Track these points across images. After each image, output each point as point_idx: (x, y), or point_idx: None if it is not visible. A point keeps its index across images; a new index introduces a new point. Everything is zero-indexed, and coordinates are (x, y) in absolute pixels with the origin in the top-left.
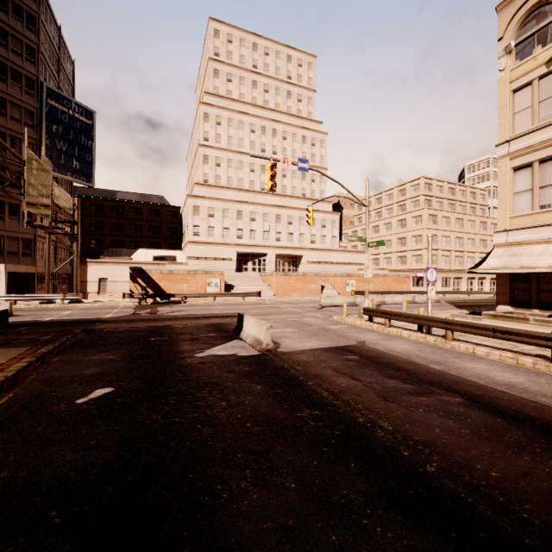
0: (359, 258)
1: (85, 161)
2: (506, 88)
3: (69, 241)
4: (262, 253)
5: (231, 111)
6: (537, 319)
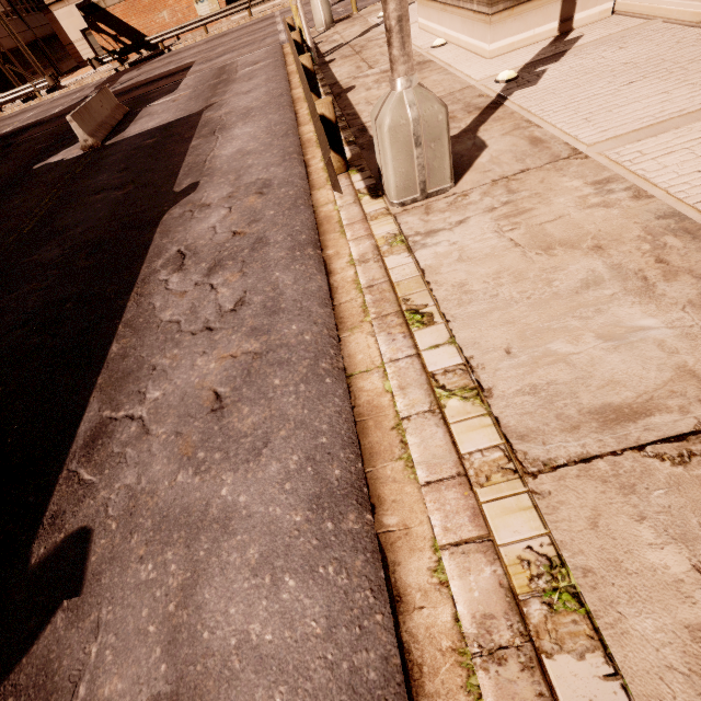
0: None
1: None
2: None
3: None
4: None
5: None
6: None
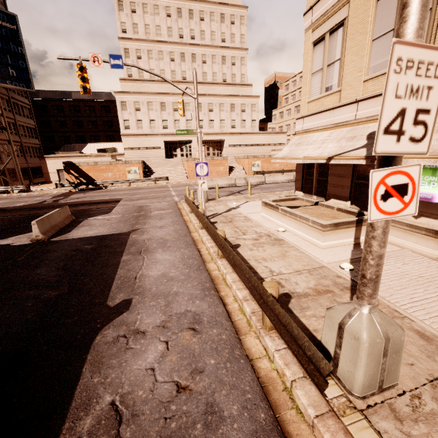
0: (278, 139)
1: (20, 68)
2: None
3: (37, 140)
4: (188, 140)
5: None
6: (282, 209)
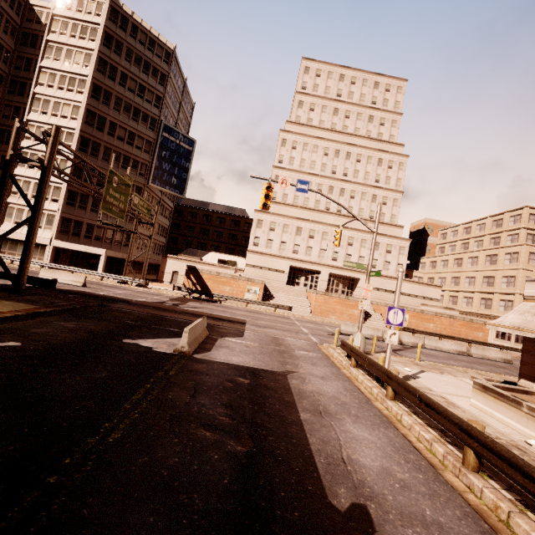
0: (429, 292)
1: (181, 178)
2: None
3: (165, 239)
4: (316, 270)
5: (308, 137)
6: (532, 407)
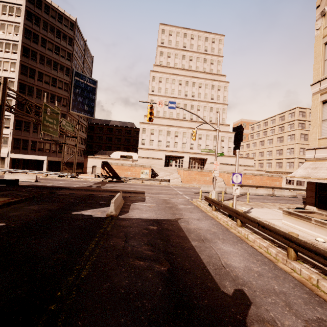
0: (247, 162)
1: (91, 106)
2: (320, 42)
3: (84, 146)
4: (181, 156)
5: (168, 74)
6: (317, 220)
